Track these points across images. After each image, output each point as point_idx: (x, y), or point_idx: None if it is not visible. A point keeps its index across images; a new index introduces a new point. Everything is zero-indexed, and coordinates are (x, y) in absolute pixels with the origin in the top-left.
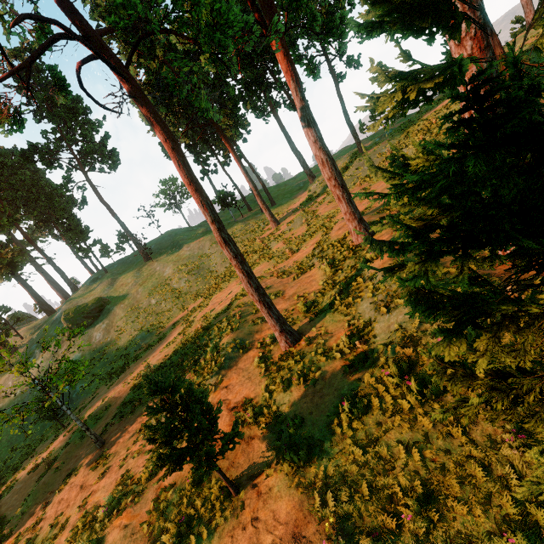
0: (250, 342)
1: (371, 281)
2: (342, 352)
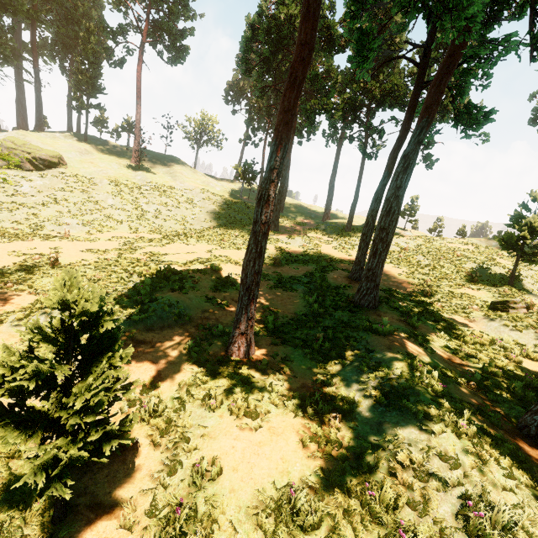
0: (192, 316)
1: (369, 354)
2: (305, 411)
